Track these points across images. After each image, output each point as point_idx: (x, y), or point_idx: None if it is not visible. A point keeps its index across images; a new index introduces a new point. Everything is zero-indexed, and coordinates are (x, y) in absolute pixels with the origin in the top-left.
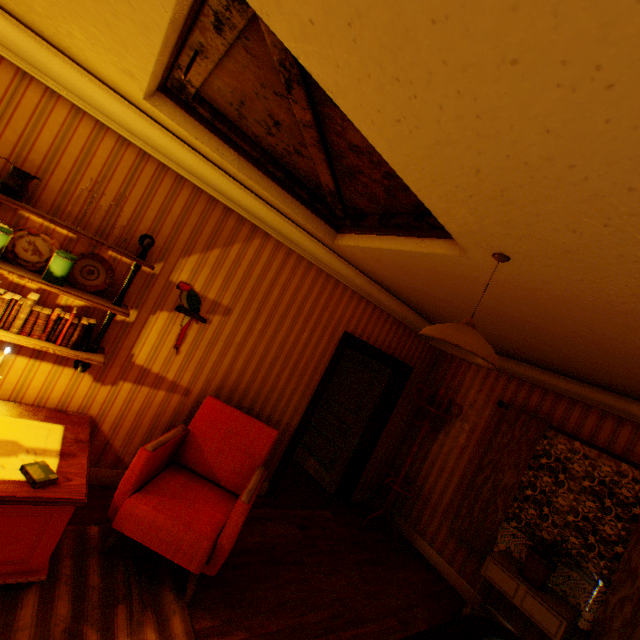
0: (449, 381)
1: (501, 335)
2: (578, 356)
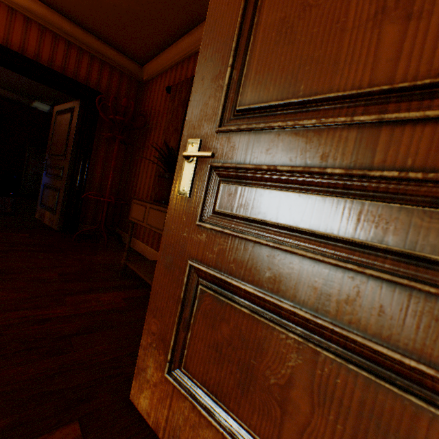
0: (148, 105)
1: None
2: None
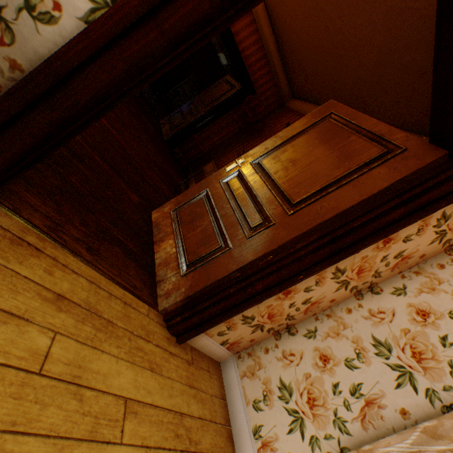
0: (273, 121)
1: (307, 36)
2: (334, 28)
